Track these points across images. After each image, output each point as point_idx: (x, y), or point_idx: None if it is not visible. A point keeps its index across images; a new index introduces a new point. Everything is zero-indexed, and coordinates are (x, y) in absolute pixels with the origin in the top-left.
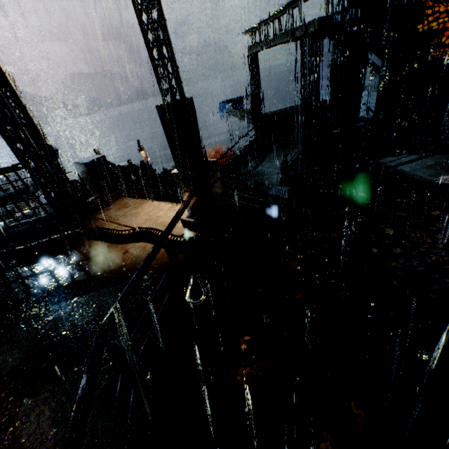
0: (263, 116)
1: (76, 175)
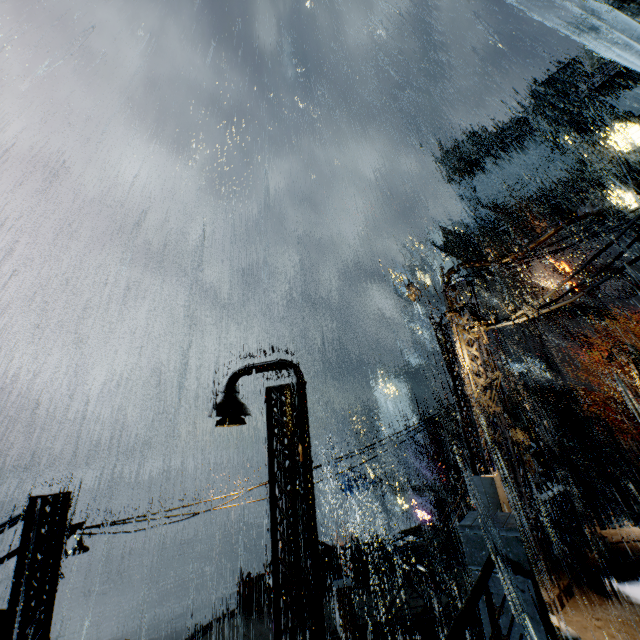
0: (462, 487)
1: (266, 564)
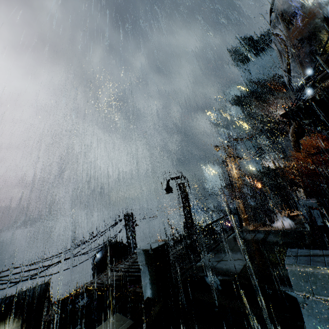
0: None
1: (174, 235)
